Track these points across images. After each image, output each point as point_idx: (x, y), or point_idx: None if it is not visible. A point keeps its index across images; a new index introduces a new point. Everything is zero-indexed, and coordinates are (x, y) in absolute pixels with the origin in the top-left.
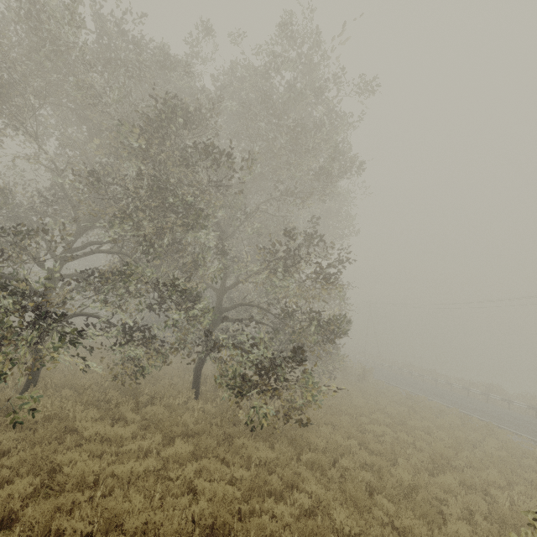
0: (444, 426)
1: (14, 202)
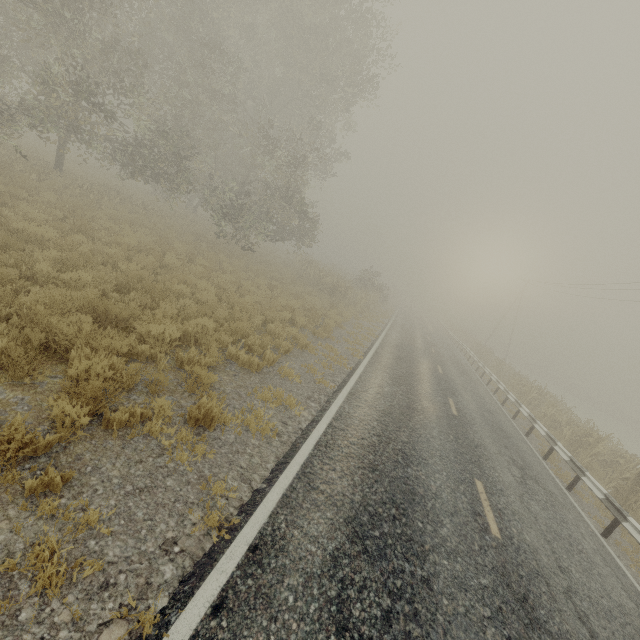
0: (236, 282)
1: None
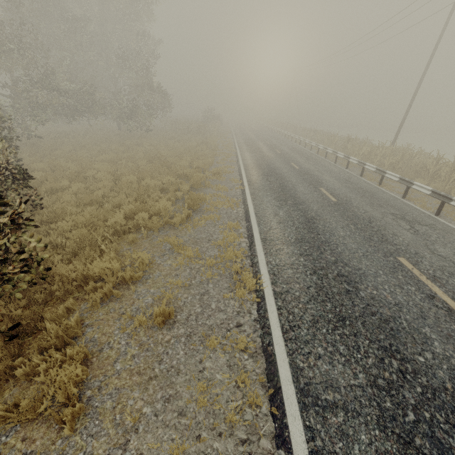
0: (167, 146)
1: None
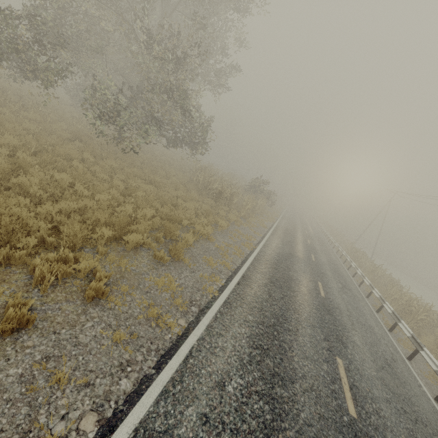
0: (61, 183)
1: None
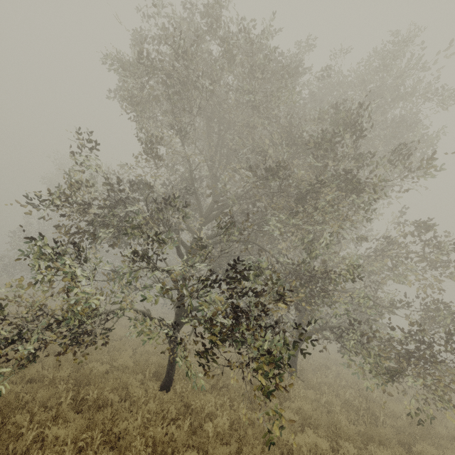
0: None
1: (153, 195)
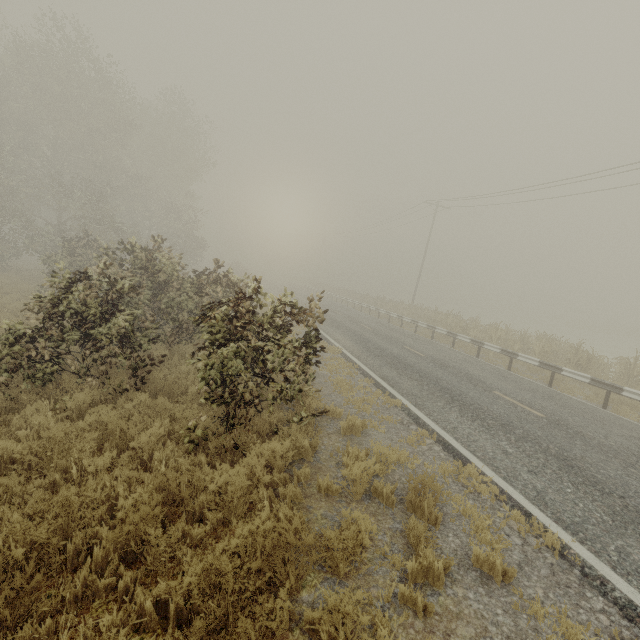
0: None
1: None
